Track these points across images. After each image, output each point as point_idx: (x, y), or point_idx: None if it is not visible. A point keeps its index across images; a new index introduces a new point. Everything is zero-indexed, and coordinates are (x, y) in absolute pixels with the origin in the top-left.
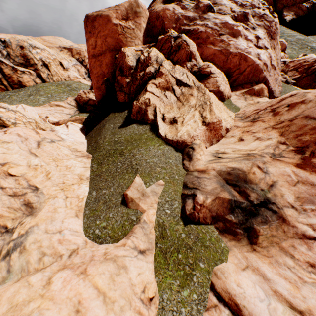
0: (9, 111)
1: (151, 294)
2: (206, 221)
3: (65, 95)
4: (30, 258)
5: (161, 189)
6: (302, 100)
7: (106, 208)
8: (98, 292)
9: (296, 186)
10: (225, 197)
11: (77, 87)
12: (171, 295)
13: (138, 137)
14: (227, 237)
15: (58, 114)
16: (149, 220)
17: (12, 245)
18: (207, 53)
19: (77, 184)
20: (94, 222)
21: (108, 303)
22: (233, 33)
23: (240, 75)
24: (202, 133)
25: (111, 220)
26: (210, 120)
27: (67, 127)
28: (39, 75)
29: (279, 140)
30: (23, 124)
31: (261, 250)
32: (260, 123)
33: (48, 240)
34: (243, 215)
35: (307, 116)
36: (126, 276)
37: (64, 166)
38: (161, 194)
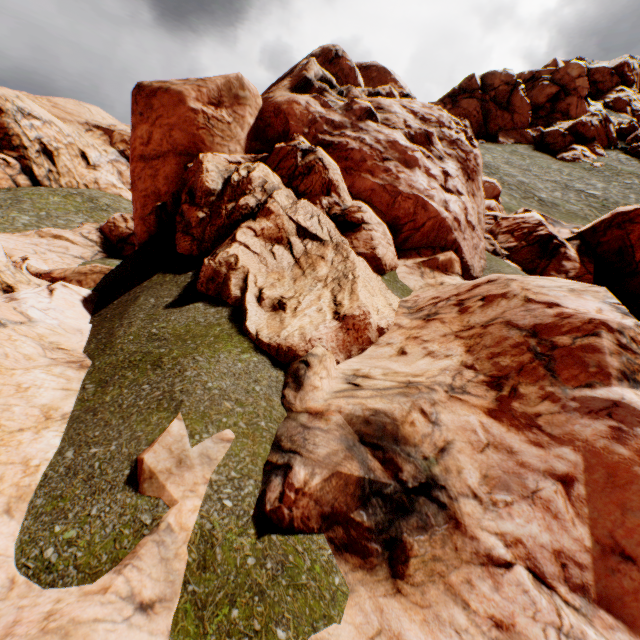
0: None
1: None
2: (309, 526)
3: (81, 217)
4: None
5: (225, 450)
6: (504, 293)
7: (88, 493)
8: None
9: (485, 454)
10: (352, 472)
11: (111, 205)
12: None
13: (202, 331)
14: (350, 561)
15: (54, 256)
16: (180, 526)
17: None
18: (360, 186)
19: (34, 430)
20: (47, 529)
21: None
22: (407, 161)
23: (415, 232)
24: (331, 334)
25: (92, 523)
26: (347, 310)
27: (51, 292)
28: (27, 170)
29: (464, 360)
30: None
31: (411, 590)
32: (438, 323)
33: None
34: (386, 511)
35: (509, 321)
36: None
37: (14, 385)
38: (222, 463)
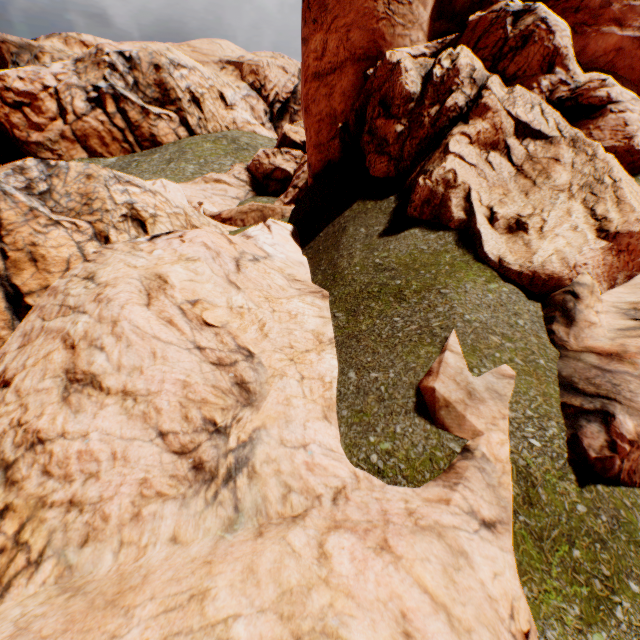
0: (146, 192)
1: (524, 623)
2: (631, 480)
3: (229, 159)
4: (268, 492)
5: (510, 387)
6: None
7: (384, 411)
8: (432, 600)
9: None
10: None
11: (249, 143)
12: (564, 635)
13: (429, 259)
14: None
15: (218, 199)
16: (493, 456)
17: (232, 460)
18: (596, 49)
19: (315, 352)
20: (363, 438)
21: (460, 632)
22: None
23: None
24: (597, 258)
25: (401, 439)
26: (620, 225)
27: (269, 229)
28: (184, 122)
29: None
30: (166, 217)
31: None
32: None
33: (287, 461)
34: None
35: None
36: (473, 576)
37: (285, 312)
38: (512, 399)
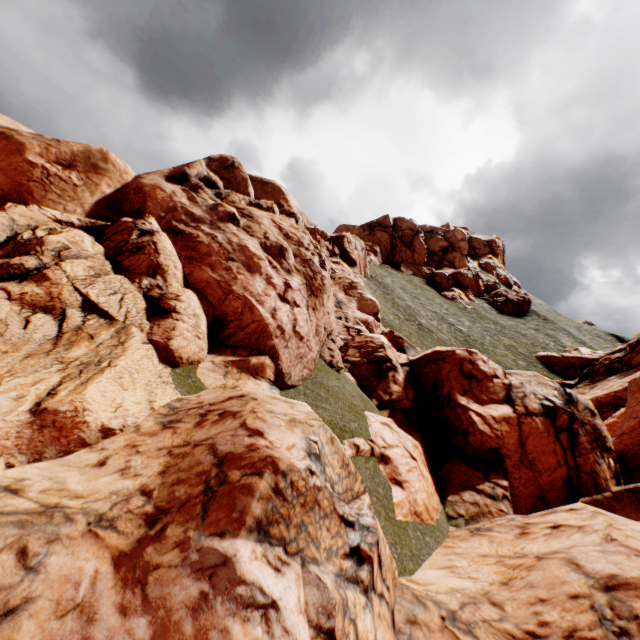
0: None
1: None
2: None
3: None
4: None
5: None
6: (238, 411)
7: None
8: None
9: (64, 620)
10: None
11: None
12: None
13: None
14: None
15: None
16: None
17: None
18: (198, 276)
19: None
20: None
21: None
22: (251, 266)
23: (240, 330)
24: (9, 430)
25: None
26: (54, 402)
27: None
28: None
29: (148, 483)
30: None
31: None
32: (170, 433)
33: None
34: None
35: (215, 444)
36: None
37: None
38: None
